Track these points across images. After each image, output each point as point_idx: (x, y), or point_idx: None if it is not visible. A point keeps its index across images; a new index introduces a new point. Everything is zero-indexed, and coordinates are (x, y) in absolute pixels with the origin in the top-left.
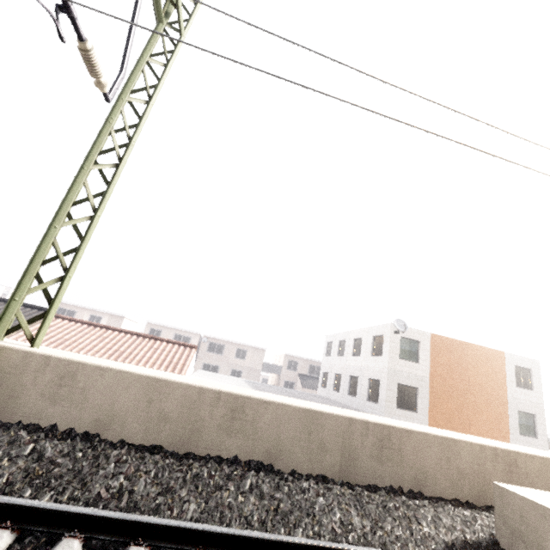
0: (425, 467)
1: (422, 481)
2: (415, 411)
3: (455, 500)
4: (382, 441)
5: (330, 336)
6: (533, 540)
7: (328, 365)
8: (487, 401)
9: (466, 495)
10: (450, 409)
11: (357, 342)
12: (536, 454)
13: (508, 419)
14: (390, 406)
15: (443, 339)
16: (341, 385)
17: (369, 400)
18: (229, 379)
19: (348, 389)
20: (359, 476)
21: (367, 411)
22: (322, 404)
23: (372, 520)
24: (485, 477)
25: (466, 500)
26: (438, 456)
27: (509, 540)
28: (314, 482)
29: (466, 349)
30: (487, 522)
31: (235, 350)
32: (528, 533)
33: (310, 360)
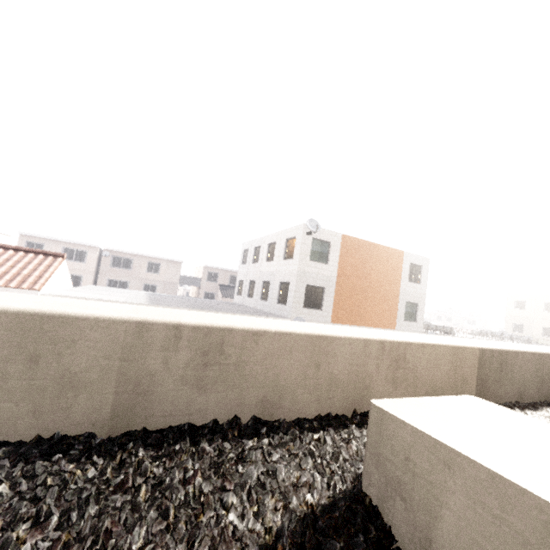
0: (281, 382)
1: (274, 403)
2: (320, 309)
3: (321, 418)
4: (208, 354)
5: (246, 243)
6: (420, 500)
7: (244, 273)
8: (383, 296)
9: (336, 407)
10: (352, 305)
11: (271, 247)
12: (429, 342)
13: (397, 309)
14: (297, 306)
15: (353, 240)
16: (255, 291)
17: (279, 302)
18: (126, 293)
19: (261, 295)
20: (157, 417)
21: (276, 313)
22: (230, 310)
23: (93, 545)
24: (365, 380)
25: (335, 414)
26: (303, 364)
27: (381, 492)
28: (15, 461)
29: (372, 249)
30: (355, 451)
31: (145, 264)
32: (413, 488)
33: (231, 271)
